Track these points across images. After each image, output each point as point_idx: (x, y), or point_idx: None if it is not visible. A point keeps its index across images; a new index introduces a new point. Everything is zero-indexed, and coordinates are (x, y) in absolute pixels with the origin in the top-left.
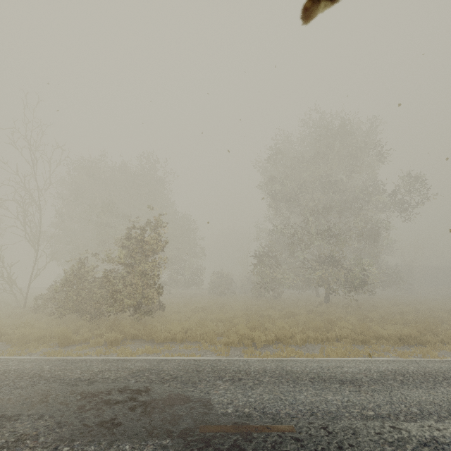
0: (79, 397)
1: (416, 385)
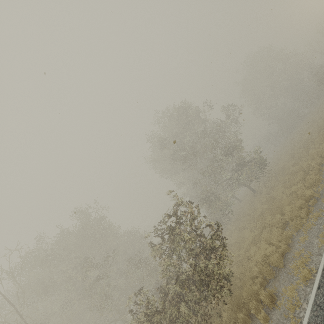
0: None
1: None
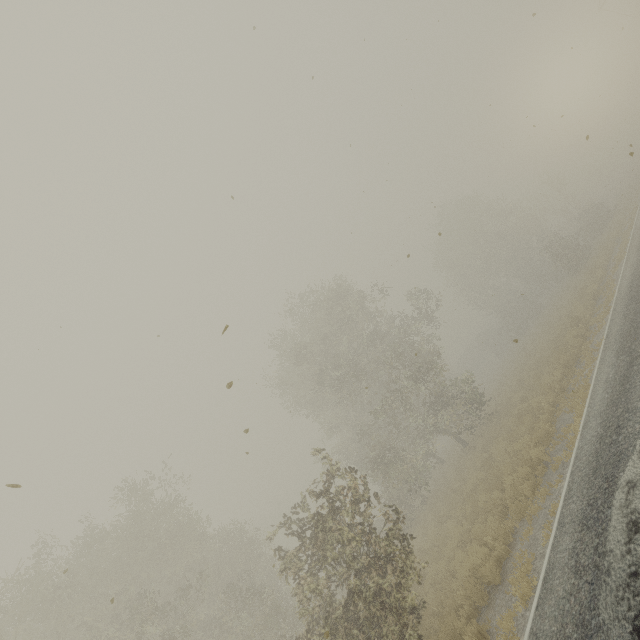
0: (637, 535)
1: (638, 334)
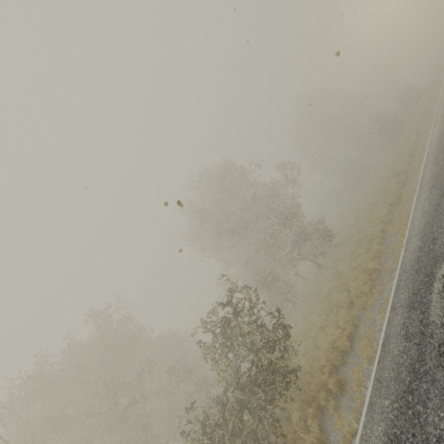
0: None
1: None
